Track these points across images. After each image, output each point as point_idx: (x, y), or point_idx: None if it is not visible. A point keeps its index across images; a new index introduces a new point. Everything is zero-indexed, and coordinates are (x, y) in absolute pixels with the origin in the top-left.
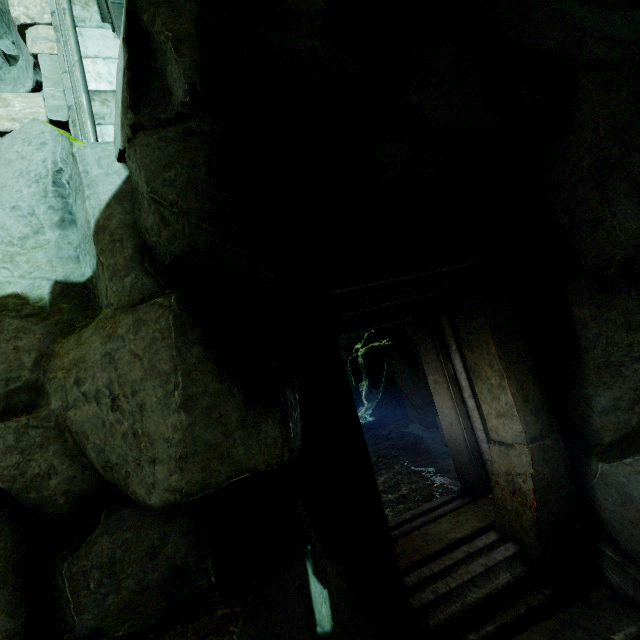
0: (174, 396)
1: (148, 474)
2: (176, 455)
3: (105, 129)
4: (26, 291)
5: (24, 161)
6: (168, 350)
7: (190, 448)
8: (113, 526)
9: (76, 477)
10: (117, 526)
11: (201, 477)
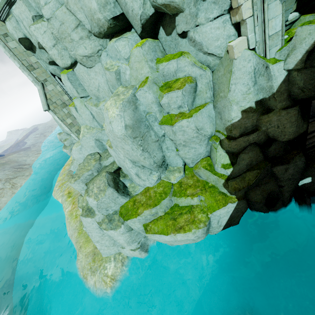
0: (294, 125)
1: (283, 137)
2: (291, 134)
3: (271, 51)
4: (250, 106)
5: (244, 68)
6: (295, 118)
7: (294, 133)
8: (274, 144)
9: (265, 138)
10: (275, 144)
11: (294, 136)
